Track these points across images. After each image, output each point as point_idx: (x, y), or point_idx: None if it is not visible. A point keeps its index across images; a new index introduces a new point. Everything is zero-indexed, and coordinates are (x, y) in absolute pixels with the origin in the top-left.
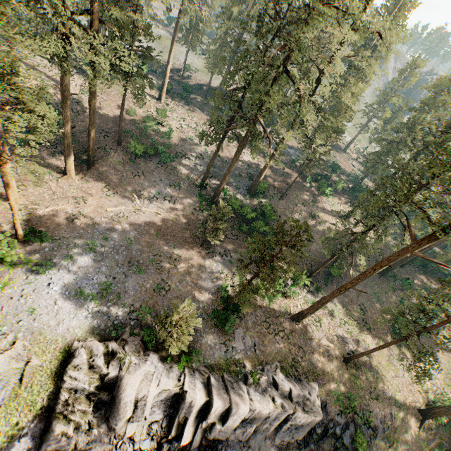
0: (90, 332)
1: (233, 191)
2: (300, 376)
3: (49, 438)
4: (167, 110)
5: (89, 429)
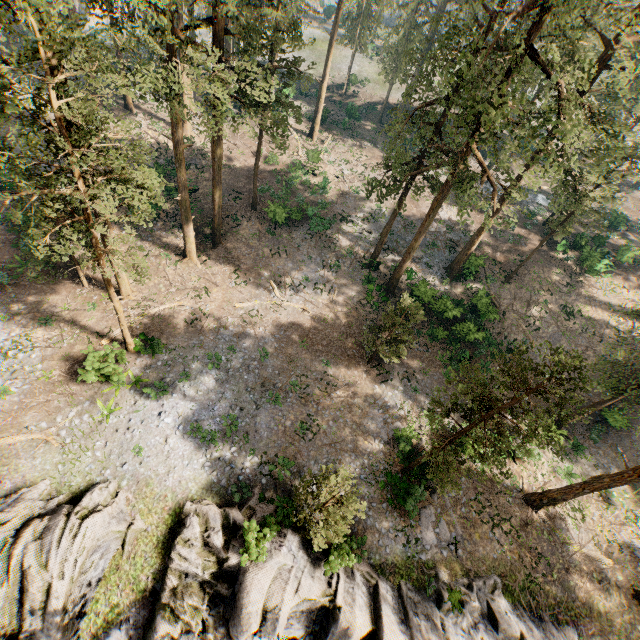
0: (207, 490)
1: (422, 271)
2: (541, 610)
3: (152, 638)
4: (321, 150)
5: (203, 631)
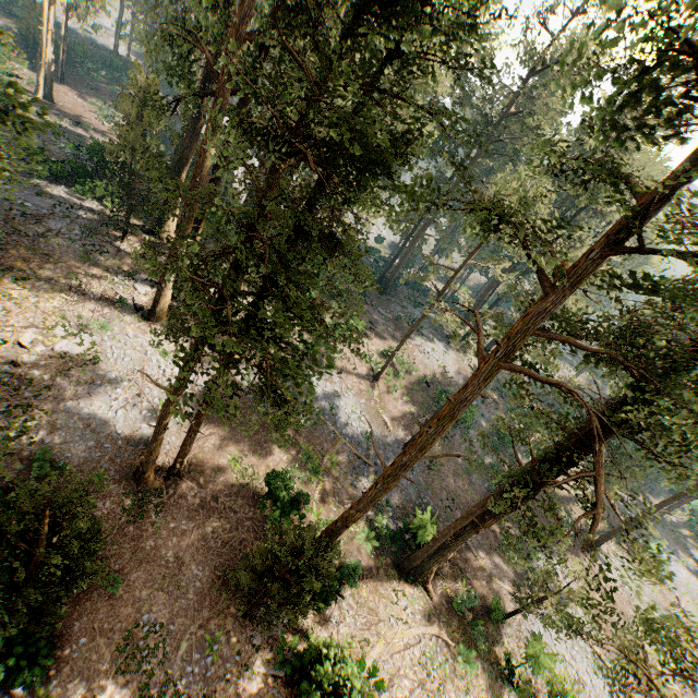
0: None
1: None
2: None
3: None
4: None
5: None
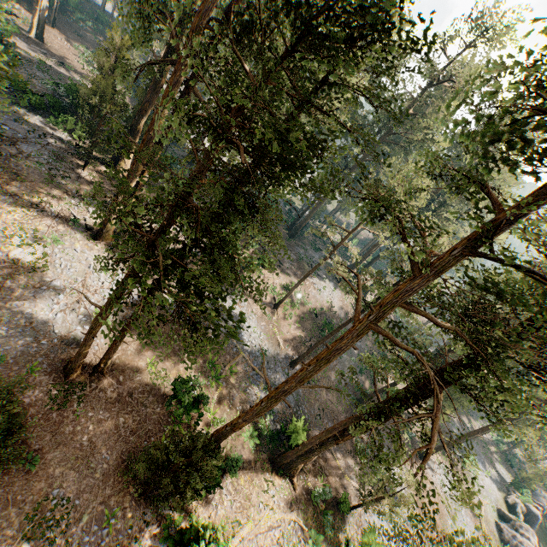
0: (501, 491)
1: None
2: None
3: None
4: None
5: None
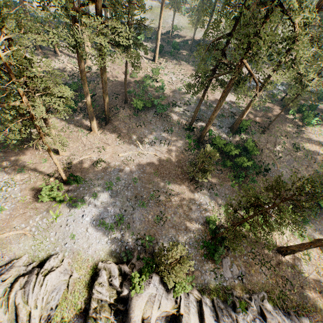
0: (109, 255)
1: (217, 130)
2: (288, 309)
3: None
4: (160, 68)
5: None
